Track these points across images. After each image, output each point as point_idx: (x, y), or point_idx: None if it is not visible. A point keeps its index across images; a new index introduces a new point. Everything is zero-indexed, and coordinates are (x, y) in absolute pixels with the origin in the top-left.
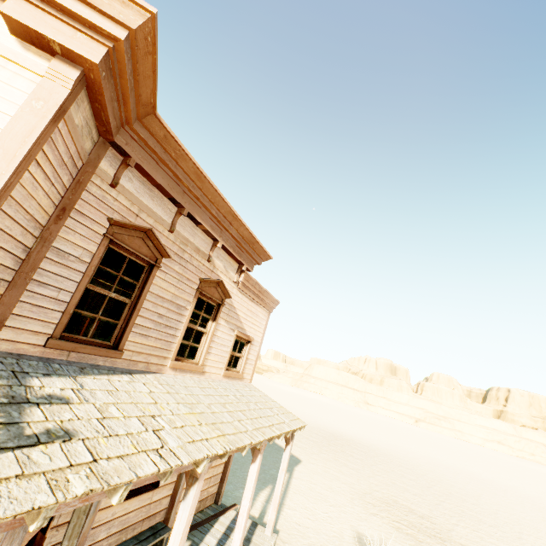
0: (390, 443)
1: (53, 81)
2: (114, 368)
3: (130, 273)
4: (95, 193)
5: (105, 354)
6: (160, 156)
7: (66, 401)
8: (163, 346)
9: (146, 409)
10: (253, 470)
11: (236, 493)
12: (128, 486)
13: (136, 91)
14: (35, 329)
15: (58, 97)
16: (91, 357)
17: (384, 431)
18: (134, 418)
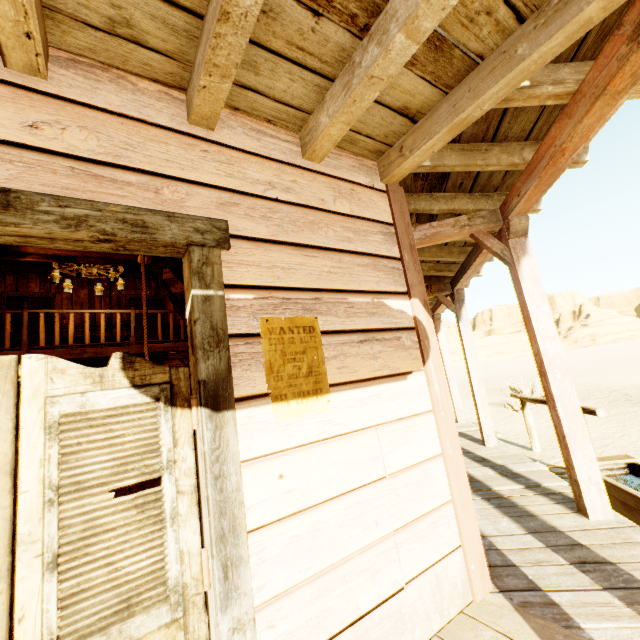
0: None
1: None
2: None
3: None
4: None
5: None
6: None
7: None
8: None
9: None
10: (442, 337)
11: None
12: None
13: None
14: None
15: None
16: None
17: None
18: None
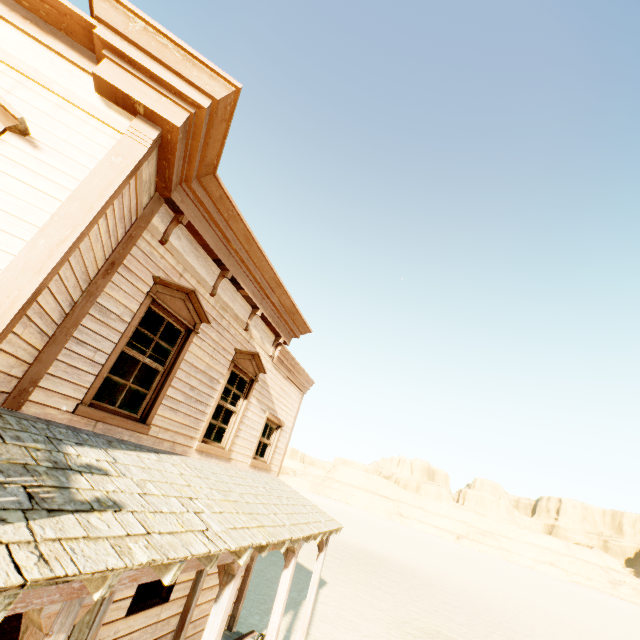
0: (429, 563)
1: (132, 139)
2: (140, 445)
3: (164, 337)
4: (144, 248)
5: (132, 427)
6: (213, 216)
7: (105, 472)
8: (191, 424)
9: (182, 490)
10: (286, 577)
11: (251, 620)
12: (182, 564)
13: (203, 152)
14: (66, 393)
15: (136, 154)
16: (117, 430)
17: (421, 549)
18: (173, 498)
